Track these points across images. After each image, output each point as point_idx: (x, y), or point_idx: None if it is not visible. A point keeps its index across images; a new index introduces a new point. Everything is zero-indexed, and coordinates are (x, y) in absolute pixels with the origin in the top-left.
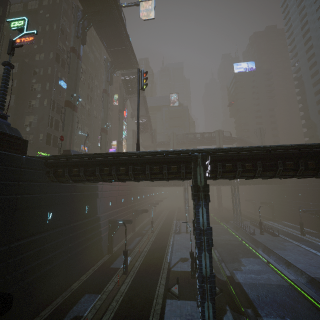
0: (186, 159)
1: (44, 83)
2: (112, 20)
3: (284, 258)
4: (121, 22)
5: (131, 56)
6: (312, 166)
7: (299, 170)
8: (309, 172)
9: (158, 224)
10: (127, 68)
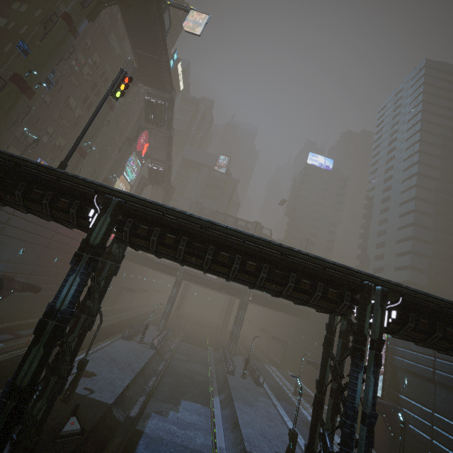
0: (86, 196)
1: (4, 41)
2: (147, 12)
3: (237, 416)
4: (159, 21)
5: (165, 73)
6: (251, 269)
7: (232, 269)
8: (247, 277)
9: (113, 318)
10: (157, 87)
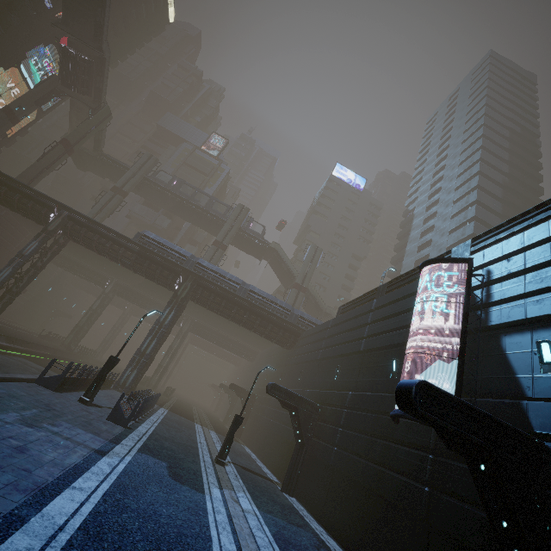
0: None
1: None
2: None
3: None
4: None
5: None
6: None
7: None
8: None
9: None
10: None
